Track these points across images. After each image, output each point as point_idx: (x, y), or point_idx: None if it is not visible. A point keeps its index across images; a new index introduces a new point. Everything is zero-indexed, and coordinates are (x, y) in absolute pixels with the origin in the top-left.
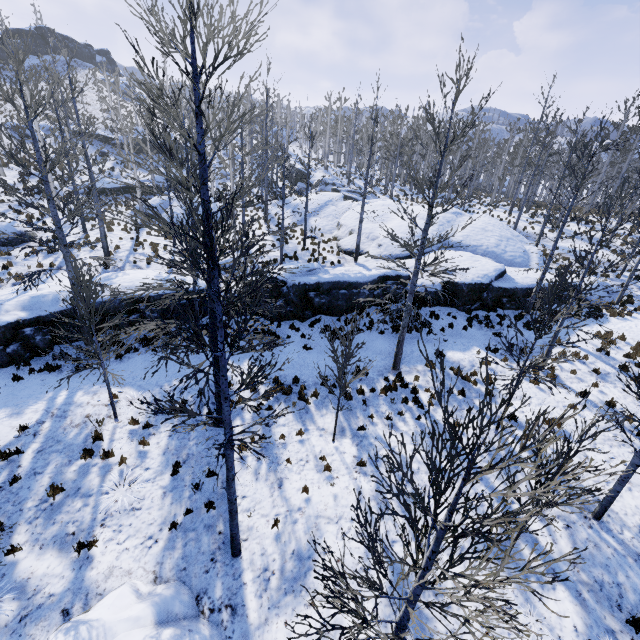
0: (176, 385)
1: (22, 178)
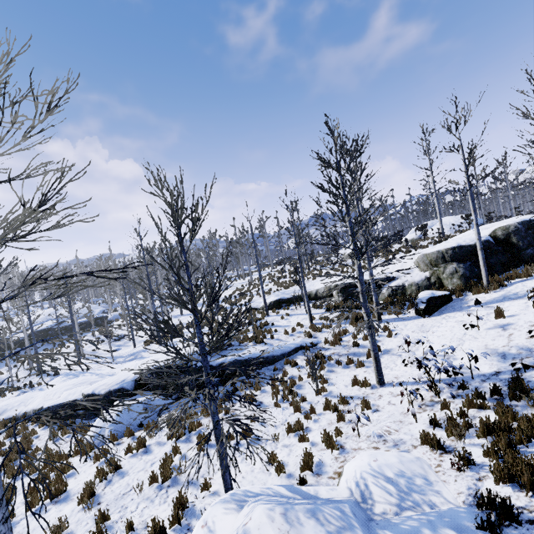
0: None
1: None
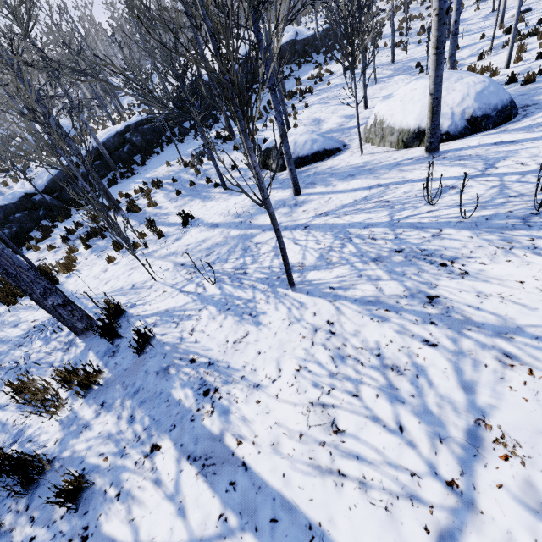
0: (191, 150)
1: None
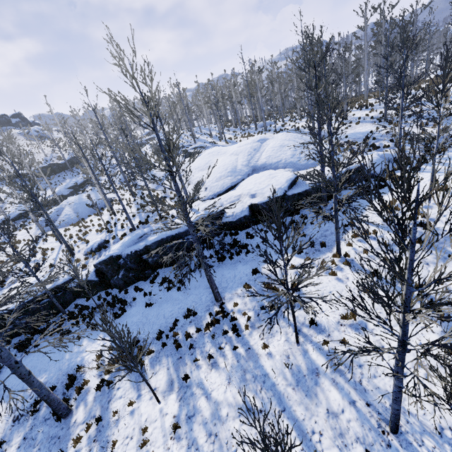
0: None
1: None
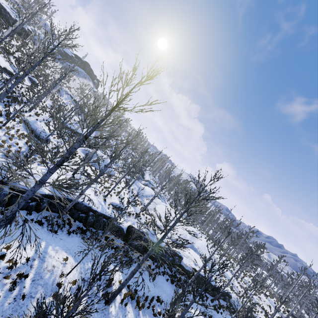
0: (90, 266)
1: (52, 108)
